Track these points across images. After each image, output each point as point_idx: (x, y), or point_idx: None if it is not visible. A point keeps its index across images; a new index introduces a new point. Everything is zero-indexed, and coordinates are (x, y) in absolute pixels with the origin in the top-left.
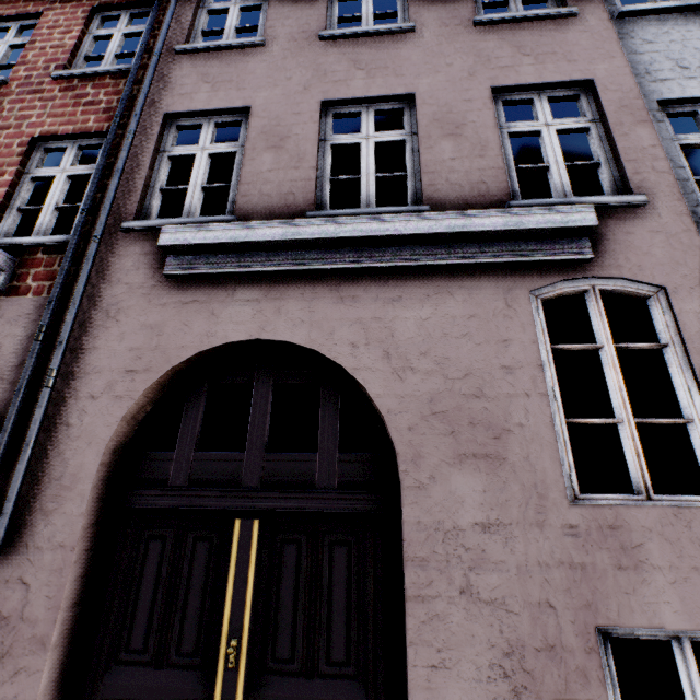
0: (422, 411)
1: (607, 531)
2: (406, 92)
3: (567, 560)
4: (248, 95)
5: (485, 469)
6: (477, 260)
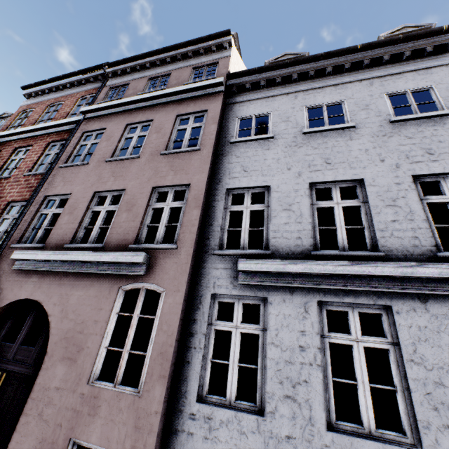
0: (62, 336)
1: (93, 398)
2: (123, 188)
3: (75, 408)
4: (73, 188)
5: (69, 364)
6: (105, 272)
